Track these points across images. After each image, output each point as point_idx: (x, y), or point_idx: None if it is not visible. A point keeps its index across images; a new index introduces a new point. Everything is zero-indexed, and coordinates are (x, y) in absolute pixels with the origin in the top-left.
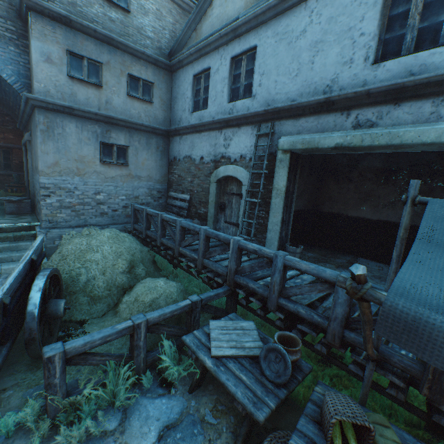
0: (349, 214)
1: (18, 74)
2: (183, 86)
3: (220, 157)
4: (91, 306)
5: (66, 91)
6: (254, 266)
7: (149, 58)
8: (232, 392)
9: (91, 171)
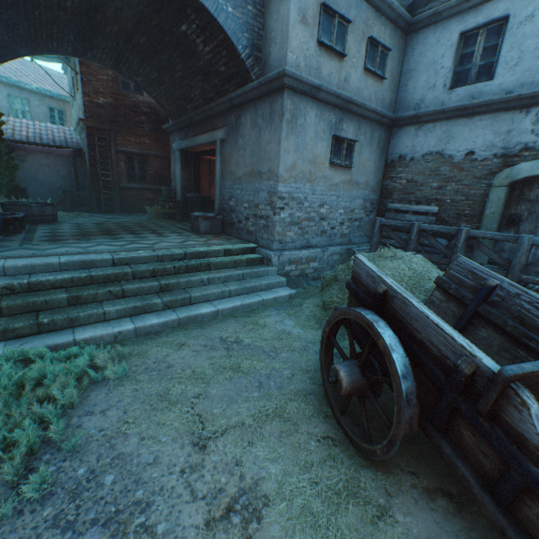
0: None
1: (251, 45)
2: (433, 51)
3: (518, 150)
4: None
5: (312, 64)
6: None
7: (391, 13)
8: None
9: (320, 176)
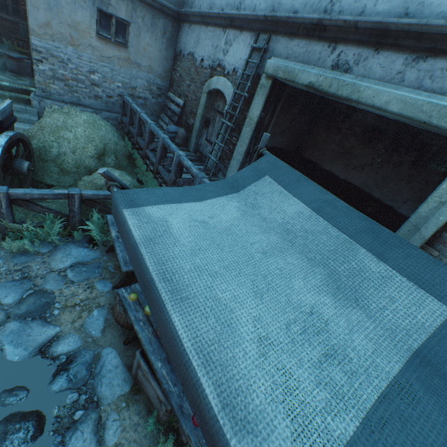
0: (324, 166)
1: None
2: None
3: (217, 65)
4: (60, 176)
5: None
6: (185, 181)
7: None
8: (117, 253)
9: (86, 44)
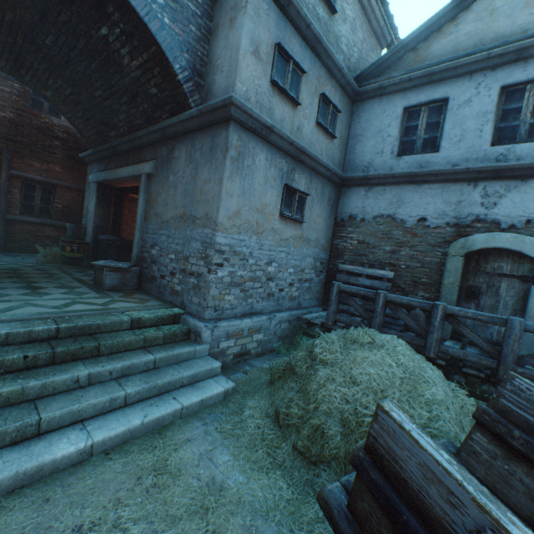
0: None
1: (192, 68)
2: (379, 120)
3: (470, 220)
4: None
5: (264, 103)
6: None
7: (341, 78)
8: None
9: (269, 228)
